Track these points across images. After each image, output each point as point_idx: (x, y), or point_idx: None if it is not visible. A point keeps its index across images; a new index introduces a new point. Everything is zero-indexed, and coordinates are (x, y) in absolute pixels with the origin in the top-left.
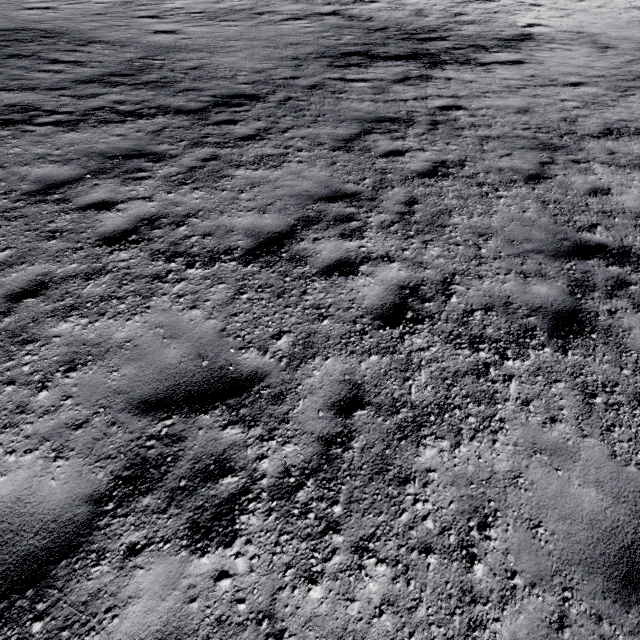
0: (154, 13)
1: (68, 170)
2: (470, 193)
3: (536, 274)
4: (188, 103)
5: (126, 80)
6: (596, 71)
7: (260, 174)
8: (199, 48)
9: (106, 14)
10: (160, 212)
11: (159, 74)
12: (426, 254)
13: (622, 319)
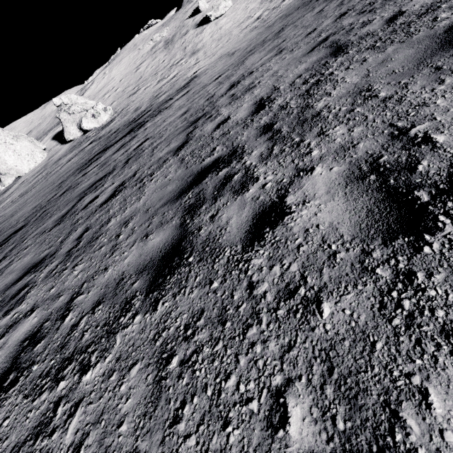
0: None
1: None
2: (132, 192)
3: (157, 227)
4: None
5: None
6: (228, 65)
7: None
8: (6, 219)
9: None
10: None
11: None
12: (69, 279)
13: (221, 216)
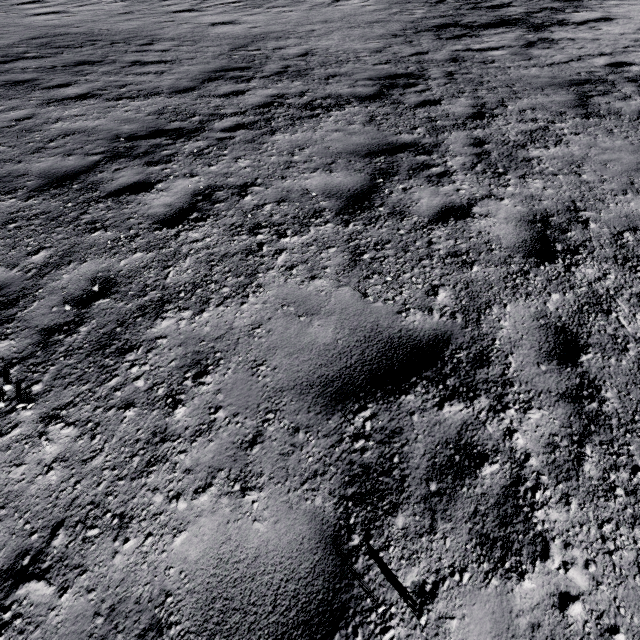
0: (187, 7)
1: (344, 177)
2: None
3: None
4: (354, 89)
5: (250, 73)
6: None
7: (560, 152)
8: (282, 35)
9: (134, 12)
10: (534, 210)
11: (276, 64)
12: None
13: None
